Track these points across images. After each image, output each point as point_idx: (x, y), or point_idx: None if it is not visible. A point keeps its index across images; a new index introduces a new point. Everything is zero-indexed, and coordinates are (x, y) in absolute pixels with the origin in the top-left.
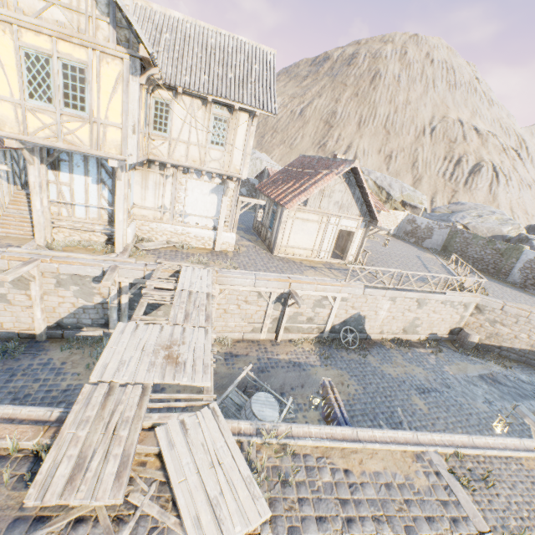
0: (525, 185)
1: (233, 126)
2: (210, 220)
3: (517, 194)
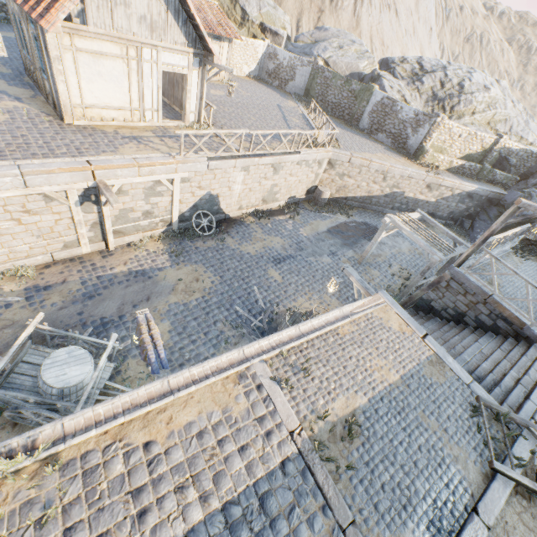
0: (386, 6)
1: None
2: None
3: (377, 18)
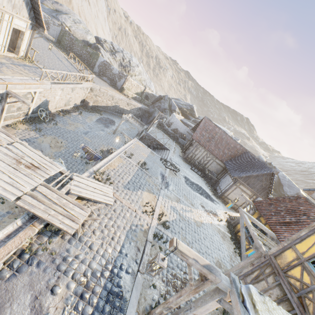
0: None
1: None
2: None
3: (81, 2)
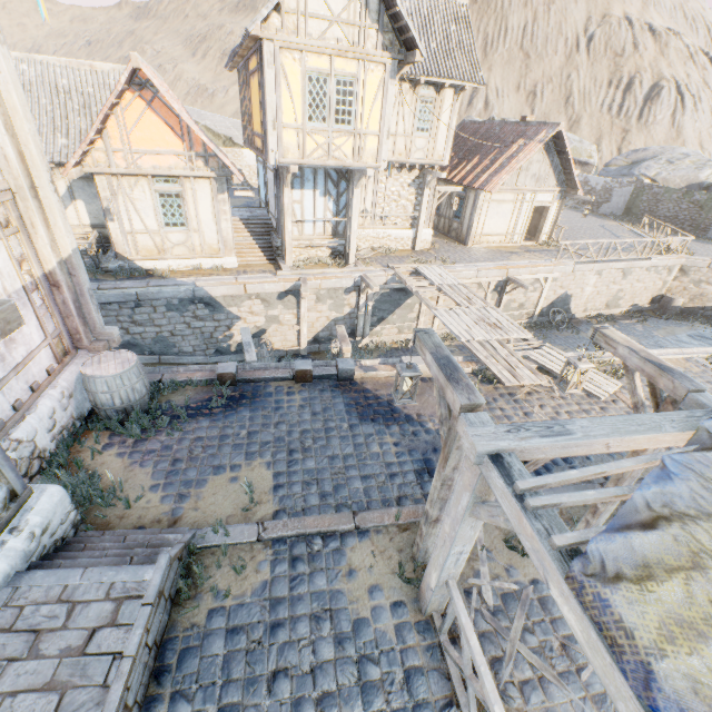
0: None
1: (438, 107)
2: (407, 218)
3: (708, 121)
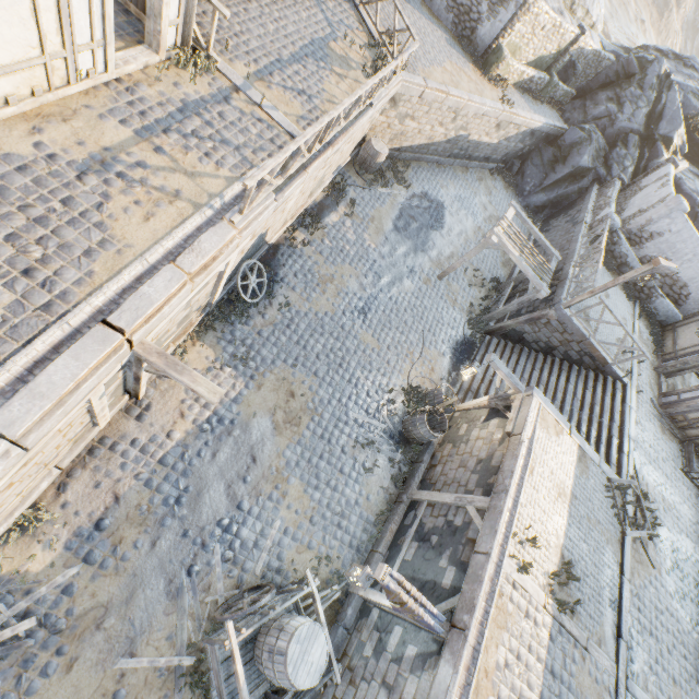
0: None
1: None
2: None
3: None
